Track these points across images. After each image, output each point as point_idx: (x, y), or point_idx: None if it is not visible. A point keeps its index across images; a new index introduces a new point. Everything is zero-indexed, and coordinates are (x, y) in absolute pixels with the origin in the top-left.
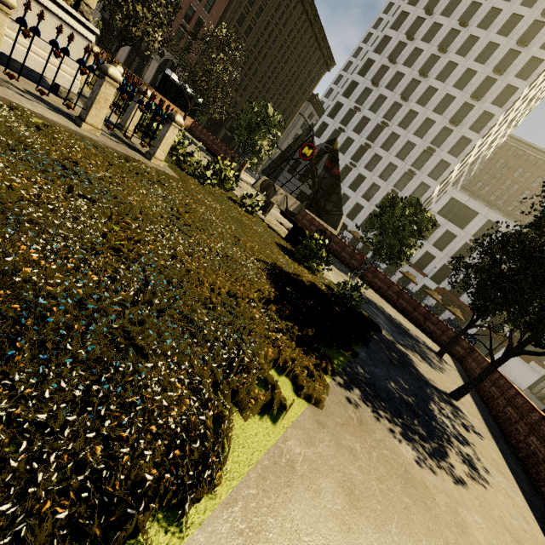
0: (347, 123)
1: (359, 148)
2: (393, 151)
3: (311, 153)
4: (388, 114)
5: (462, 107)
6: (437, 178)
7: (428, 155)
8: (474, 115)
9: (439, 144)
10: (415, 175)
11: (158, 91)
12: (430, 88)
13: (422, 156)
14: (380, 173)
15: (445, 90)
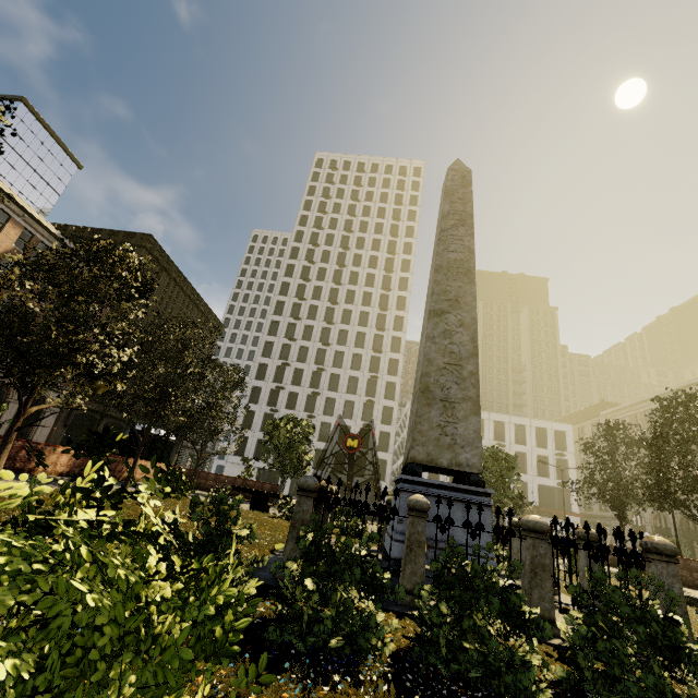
0: (281, 379)
1: (307, 398)
2: (342, 389)
3: (358, 443)
4: (318, 360)
5: (375, 338)
6: (393, 398)
7: (374, 382)
8: (388, 341)
9: (376, 370)
10: (375, 403)
11: (129, 455)
12: (341, 331)
13: (369, 384)
14: (342, 413)
15: (354, 330)
